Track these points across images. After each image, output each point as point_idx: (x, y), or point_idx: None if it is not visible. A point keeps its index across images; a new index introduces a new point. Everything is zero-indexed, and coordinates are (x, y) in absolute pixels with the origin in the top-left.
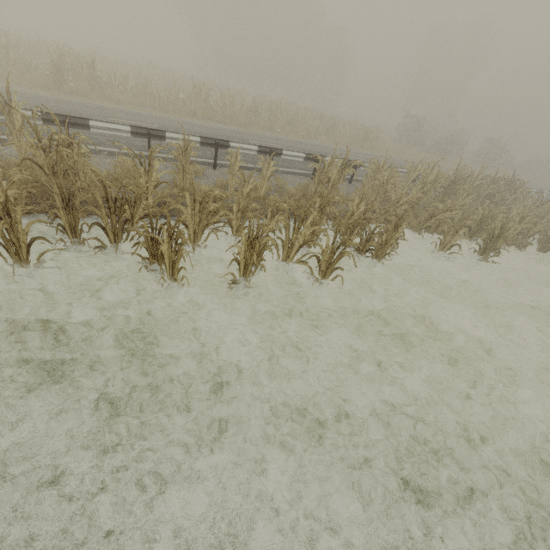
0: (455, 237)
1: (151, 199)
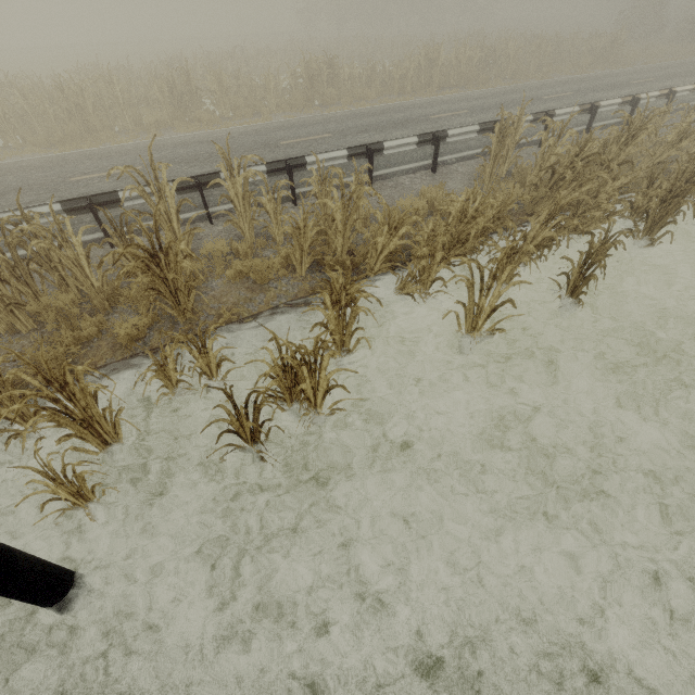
0: None
1: (642, 174)
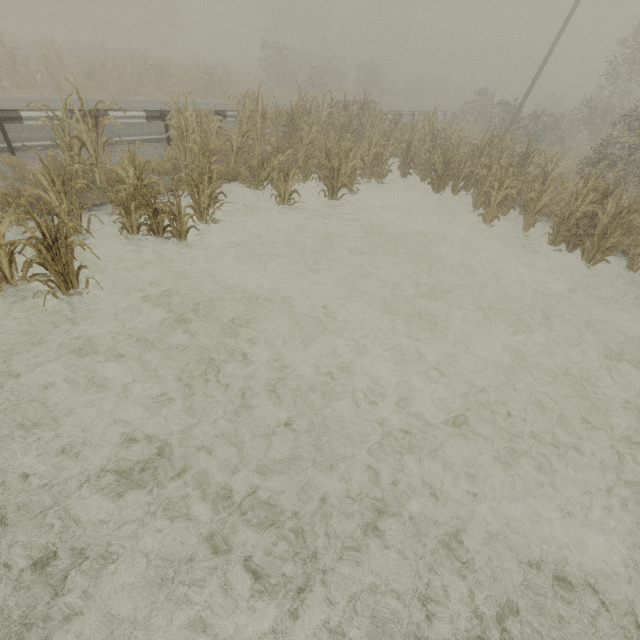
0: (289, 182)
1: None
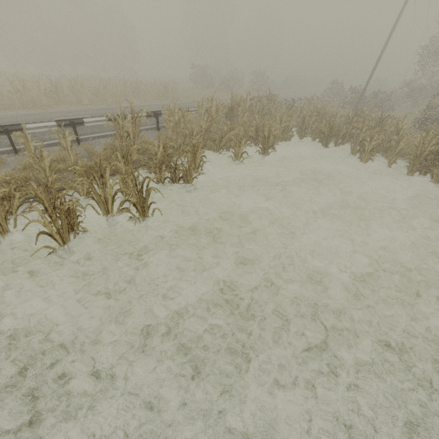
0: (241, 147)
1: None
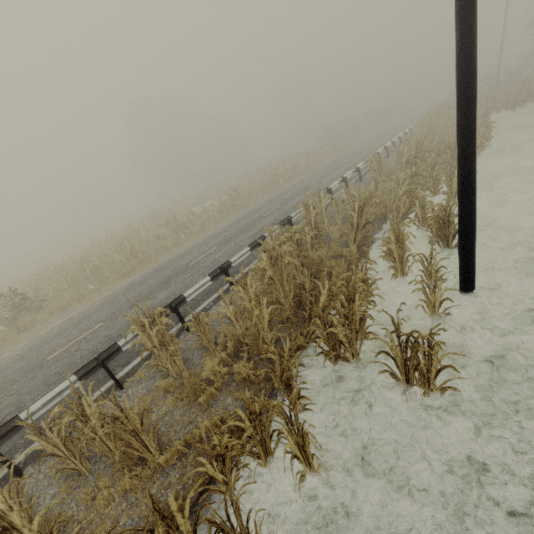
0: (479, 122)
1: None
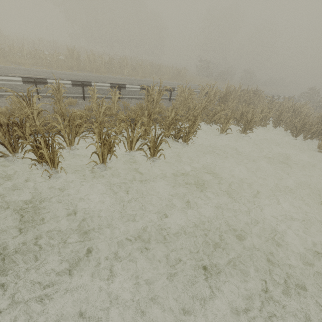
0: (228, 124)
1: (38, 122)
